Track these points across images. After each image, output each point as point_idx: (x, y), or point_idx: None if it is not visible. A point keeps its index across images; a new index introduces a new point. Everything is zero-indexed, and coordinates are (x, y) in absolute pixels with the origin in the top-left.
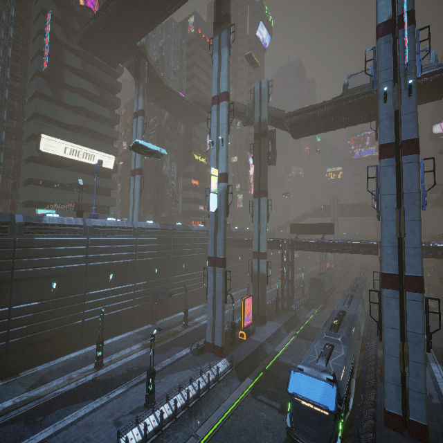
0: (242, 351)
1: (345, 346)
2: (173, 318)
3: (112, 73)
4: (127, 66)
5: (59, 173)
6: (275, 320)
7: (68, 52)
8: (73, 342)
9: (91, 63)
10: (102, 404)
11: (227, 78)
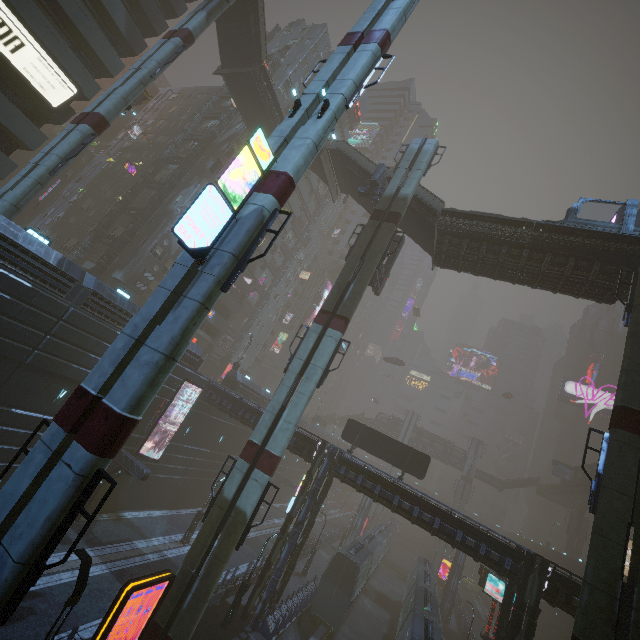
0: None
1: None
2: None
3: None
4: None
5: None
6: None
7: None
8: None
9: None
10: None
11: (402, 14)
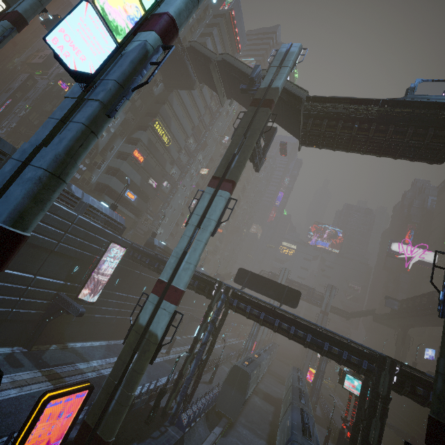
0: None
1: None
2: None
3: None
4: None
5: None
6: None
7: None
8: None
9: None
10: None
11: None
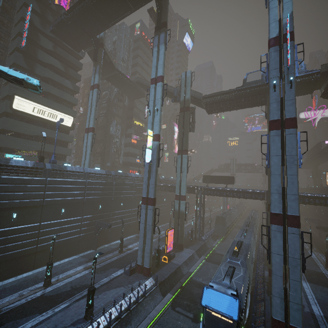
0: (165, 271)
1: (242, 268)
2: (111, 244)
3: (76, 56)
4: (87, 52)
5: (27, 127)
6: (189, 247)
7: (42, 37)
8: (26, 264)
9: (60, 46)
10: (48, 317)
11: (163, 66)
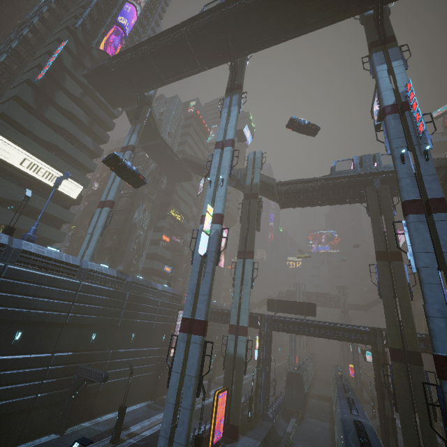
0: None
1: None
2: (96, 422)
3: (109, 113)
4: (126, 111)
5: (2, 184)
6: (249, 434)
7: (70, 79)
8: None
9: (90, 97)
10: None
11: (234, 129)
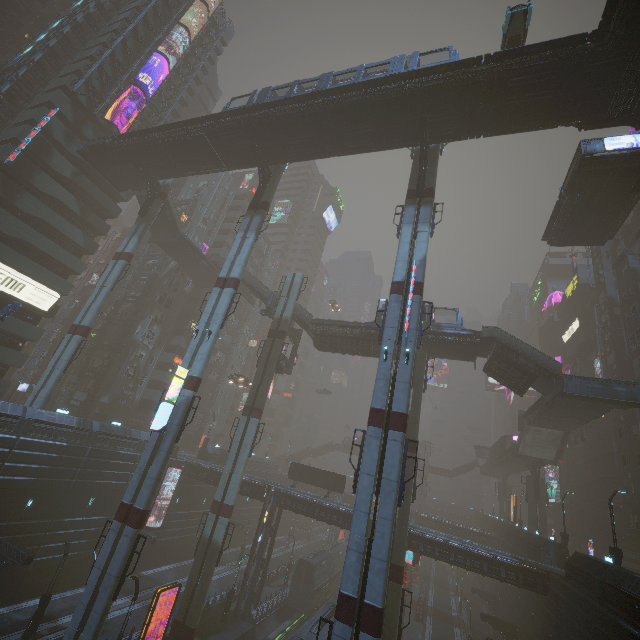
0: None
1: None
2: (18, 609)
3: (115, 195)
4: (138, 195)
5: None
6: (211, 638)
7: (59, 154)
8: None
9: (89, 174)
10: None
11: (243, 264)
